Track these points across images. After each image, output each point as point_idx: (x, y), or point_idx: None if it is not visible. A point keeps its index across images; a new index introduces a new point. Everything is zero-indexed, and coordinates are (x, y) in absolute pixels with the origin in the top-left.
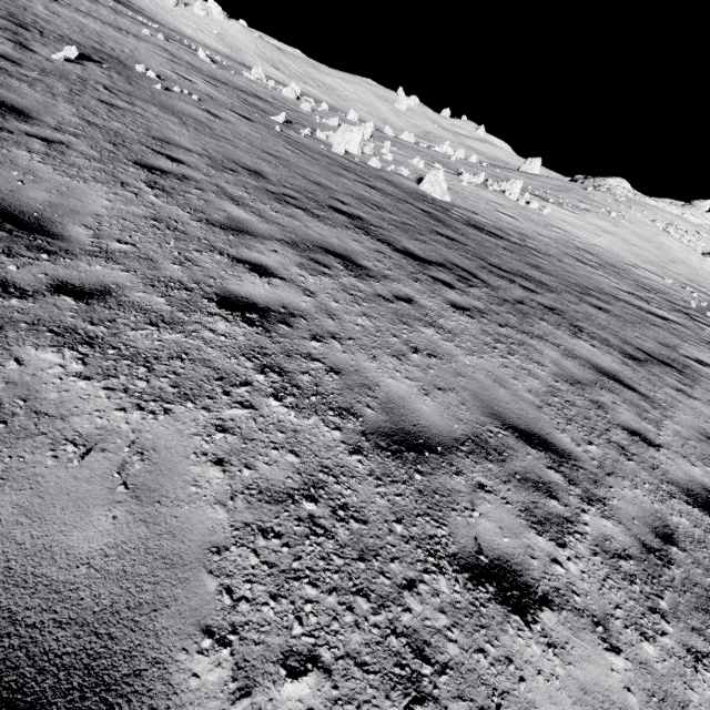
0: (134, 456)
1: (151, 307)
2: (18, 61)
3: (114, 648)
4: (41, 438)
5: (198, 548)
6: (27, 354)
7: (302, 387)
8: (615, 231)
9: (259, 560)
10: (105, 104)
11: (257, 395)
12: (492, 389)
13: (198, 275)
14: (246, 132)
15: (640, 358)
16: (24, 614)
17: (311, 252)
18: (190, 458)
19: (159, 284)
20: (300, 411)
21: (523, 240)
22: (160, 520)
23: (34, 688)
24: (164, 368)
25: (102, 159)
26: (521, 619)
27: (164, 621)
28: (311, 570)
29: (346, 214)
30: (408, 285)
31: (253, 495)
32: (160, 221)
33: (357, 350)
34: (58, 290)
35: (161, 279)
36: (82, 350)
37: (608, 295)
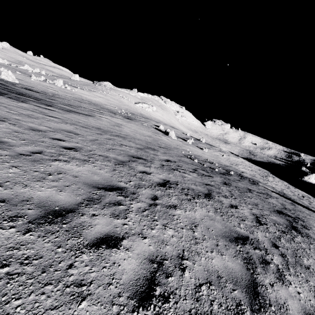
0: None
1: None
2: None
3: None
4: None
5: None
6: None
7: None
8: (104, 97)
9: None
10: None
11: None
12: None
13: None
14: None
15: (72, 112)
16: None
17: None
18: None
19: None
20: None
21: (54, 95)
22: None
23: None
24: None
25: None
26: None
27: None
28: None
29: None
30: None
31: None
32: None
33: None
34: None
35: None
36: None
37: (82, 107)
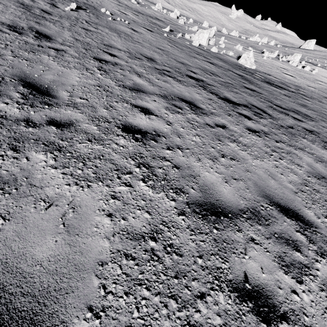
0: (70, 209)
1: (90, 131)
2: (50, 13)
3: (45, 311)
4: (30, 198)
5: (92, 261)
6: (31, 155)
7: (158, 176)
8: None
9: (121, 272)
10: (85, 30)
11: (134, 179)
12: (266, 180)
13: (114, 114)
14: (149, 38)
15: None
16: (9, 287)
17: (173, 100)
18: (96, 212)
19: (95, 119)
20: (155, 189)
21: (297, 89)
22: (76, 244)
23: (7, 326)
24: (91, 163)
25: (79, 57)
26: (267, 326)
27: (70, 300)
28: (147, 280)
29: (195, 79)
30: (224, 118)
31: (124, 234)
32: (101, 87)
33: (190, 155)
34: (50, 123)
35: (97, 116)
36: (55, 153)
37: None
